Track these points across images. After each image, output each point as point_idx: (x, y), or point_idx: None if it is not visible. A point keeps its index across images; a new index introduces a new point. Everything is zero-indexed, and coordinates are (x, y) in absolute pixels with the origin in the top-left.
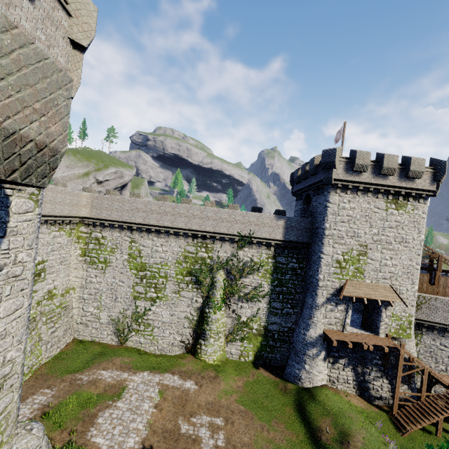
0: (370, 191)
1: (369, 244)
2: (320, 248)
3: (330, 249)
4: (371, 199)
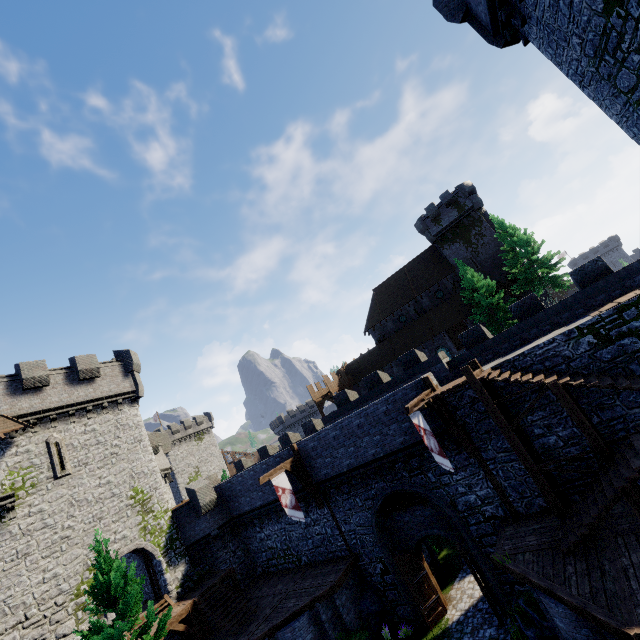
0: (186, 440)
1: (198, 465)
2: (176, 482)
3: (181, 479)
4: (188, 443)
